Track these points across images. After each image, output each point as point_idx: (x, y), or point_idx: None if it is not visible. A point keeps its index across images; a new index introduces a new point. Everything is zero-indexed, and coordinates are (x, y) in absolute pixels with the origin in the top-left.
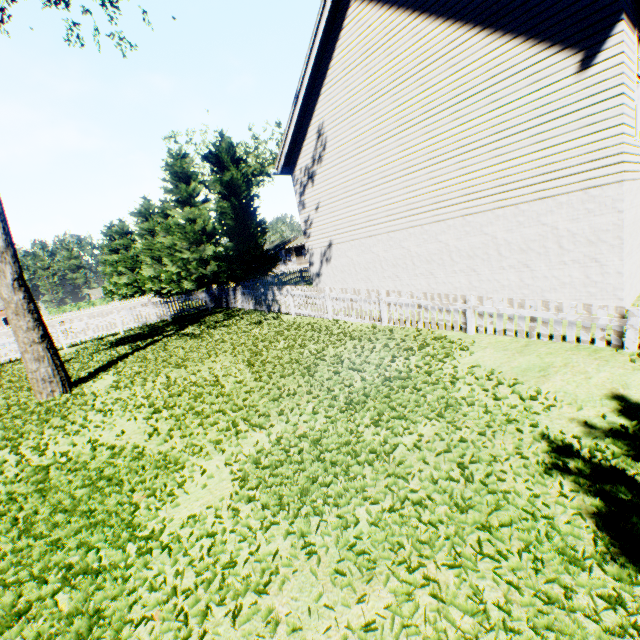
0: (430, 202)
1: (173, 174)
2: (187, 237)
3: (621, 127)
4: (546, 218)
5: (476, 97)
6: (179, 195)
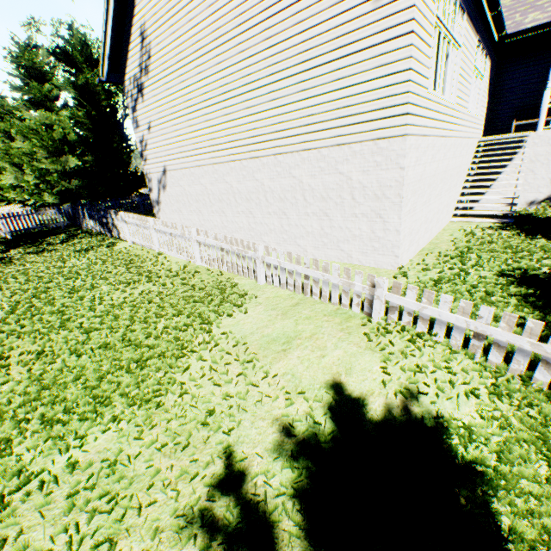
0: (247, 135)
1: (21, 68)
2: (45, 145)
3: (409, 72)
4: (343, 167)
5: (284, 13)
6: (31, 95)
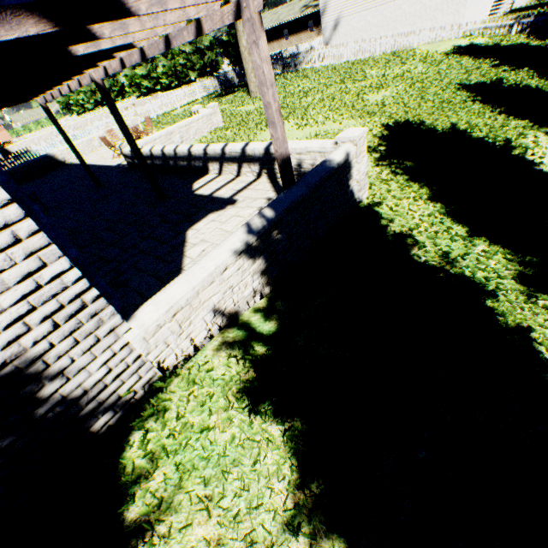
0: None
1: None
2: None
3: None
4: None
5: None
6: None
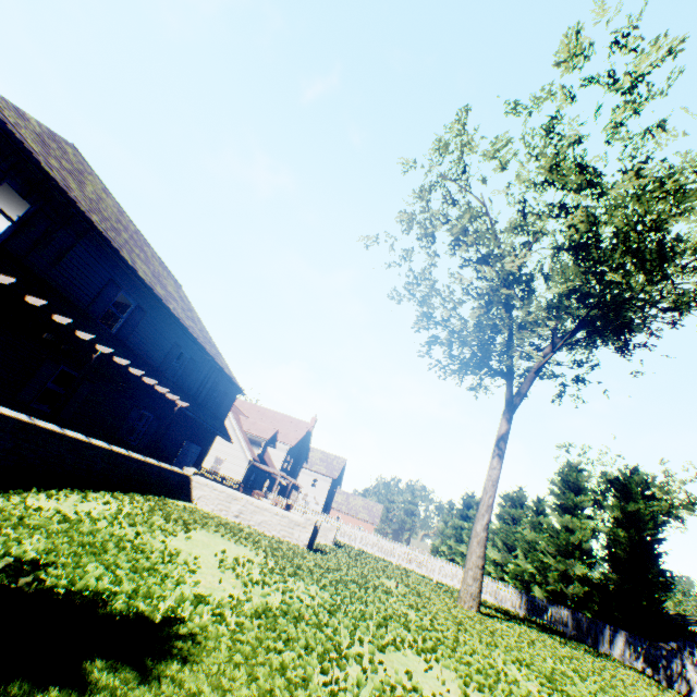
0: None
1: (563, 480)
2: (555, 541)
3: None
4: None
5: None
6: (562, 500)
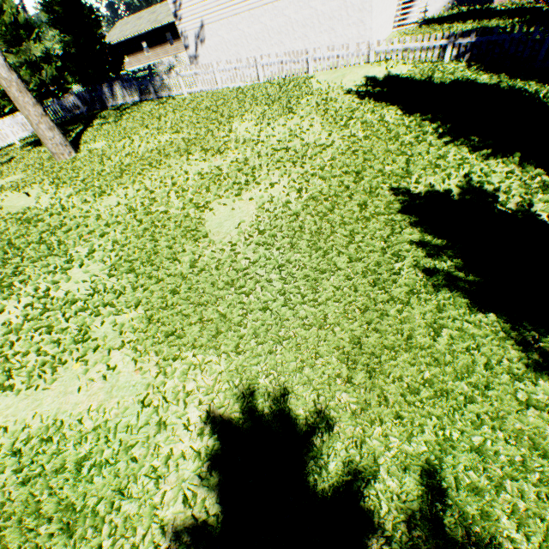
0: None
1: None
2: None
3: None
4: None
5: None
6: None
